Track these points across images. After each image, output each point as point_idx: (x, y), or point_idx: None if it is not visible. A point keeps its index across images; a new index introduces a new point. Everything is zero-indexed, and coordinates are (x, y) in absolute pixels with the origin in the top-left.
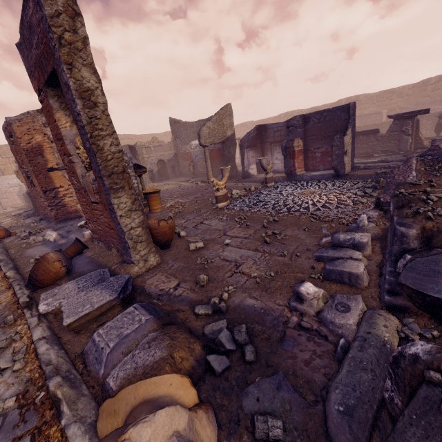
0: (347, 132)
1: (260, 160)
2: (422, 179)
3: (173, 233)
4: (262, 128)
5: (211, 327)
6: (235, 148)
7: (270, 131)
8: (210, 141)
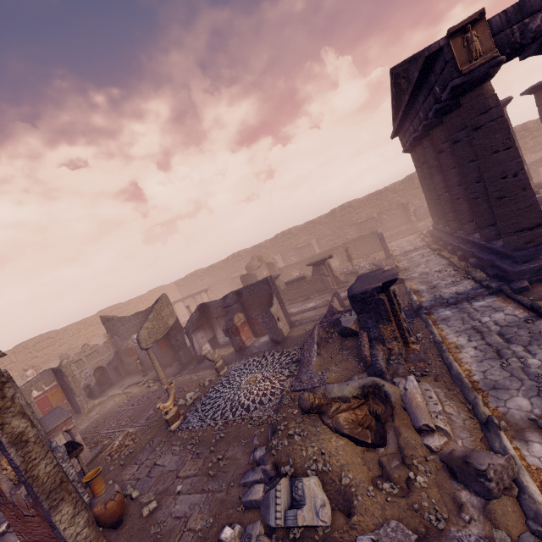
0: (273, 302)
1: (205, 355)
2: (287, 397)
3: (124, 505)
4: (203, 306)
5: None
6: (182, 332)
7: (212, 308)
8: (153, 340)
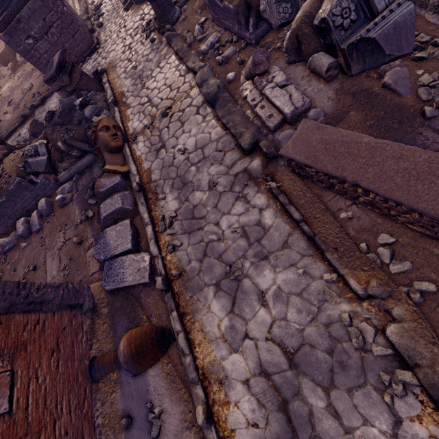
0: None
1: None
2: None
3: None
4: None
5: (93, 201)
6: None
7: None
8: None
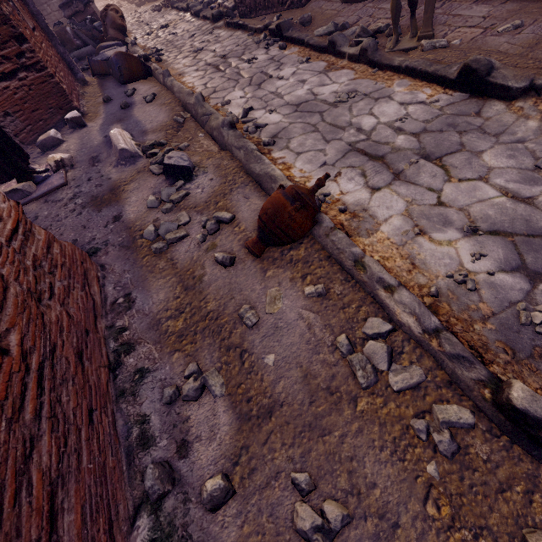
0: None
1: None
2: None
3: None
4: None
5: None
6: None
7: None
8: None
